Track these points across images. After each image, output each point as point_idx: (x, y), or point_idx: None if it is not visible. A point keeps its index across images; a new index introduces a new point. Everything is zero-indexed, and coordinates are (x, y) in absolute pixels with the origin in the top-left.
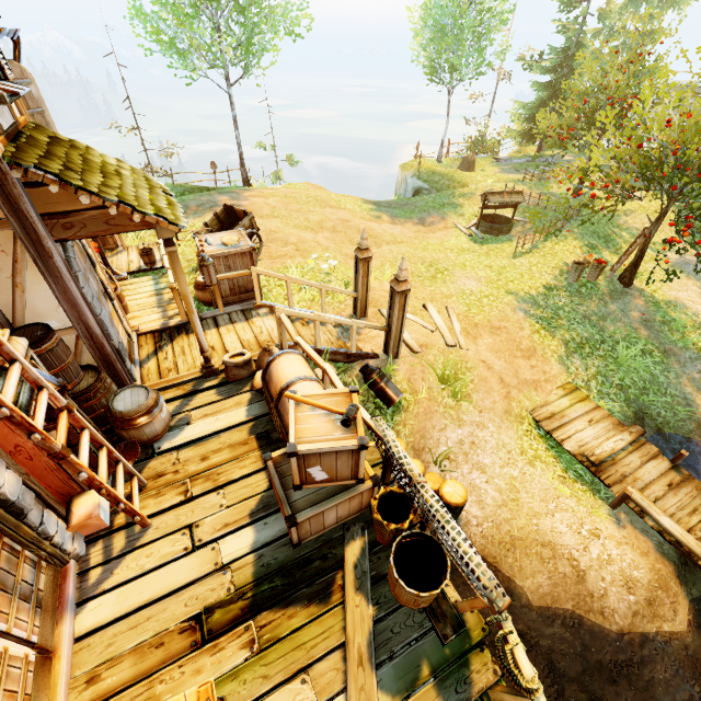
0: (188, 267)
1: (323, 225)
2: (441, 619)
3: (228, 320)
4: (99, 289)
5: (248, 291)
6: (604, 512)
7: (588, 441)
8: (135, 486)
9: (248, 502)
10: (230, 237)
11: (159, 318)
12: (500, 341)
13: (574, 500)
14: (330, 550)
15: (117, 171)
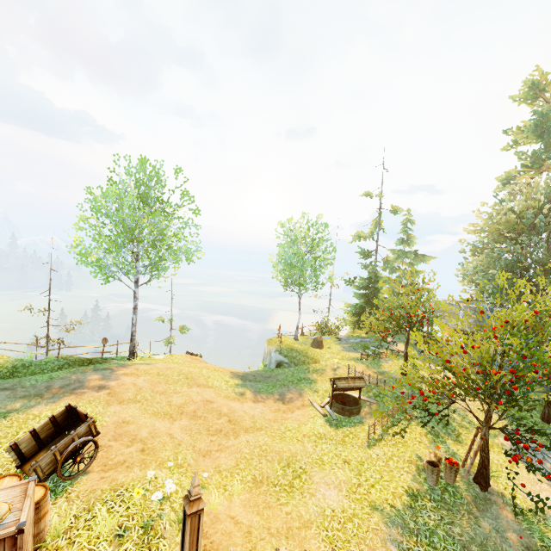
0: None
1: (184, 408)
2: None
3: None
4: None
5: None
6: None
7: None
8: None
9: None
10: None
11: None
12: None
13: None
14: None
15: None
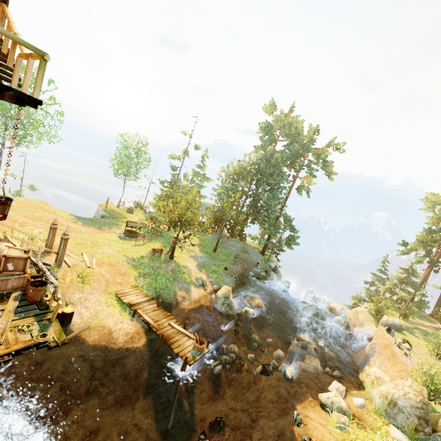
0: None
1: (42, 218)
2: (42, 305)
3: None
4: None
5: None
6: (129, 318)
7: (133, 300)
8: None
9: None
10: None
11: None
12: (112, 269)
13: (120, 315)
14: (6, 294)
15: None
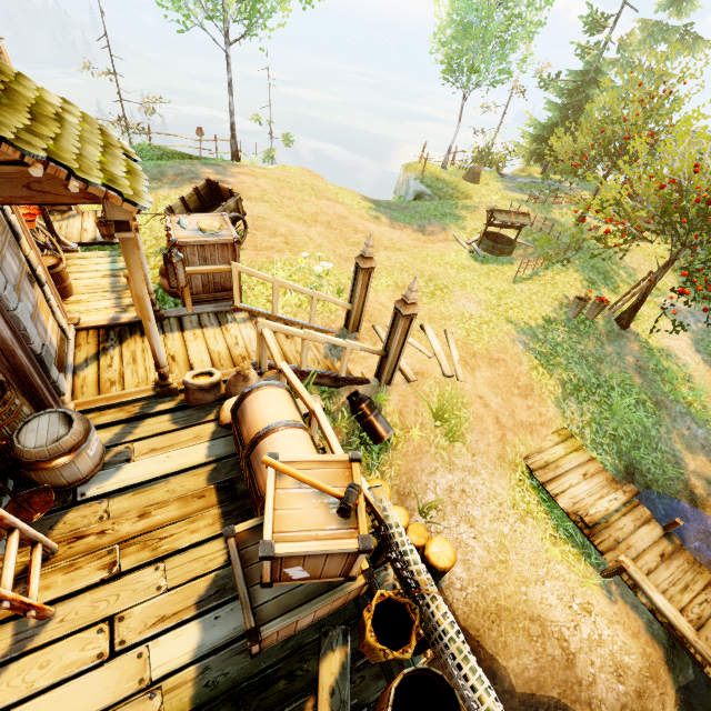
0: (156, 247)
1: (318, 218)
2: None
3: (196, 323)
4: (21, 271)
5: (225, 290)
6: (595, 581)
7: (582, 498)
8: (36, 561)
9: (196, 583)
10: (210, 222)
11: (111, 306)
12: (498, 375)
13: (565, 565)
14: (300, 664)
15: (59, 115)
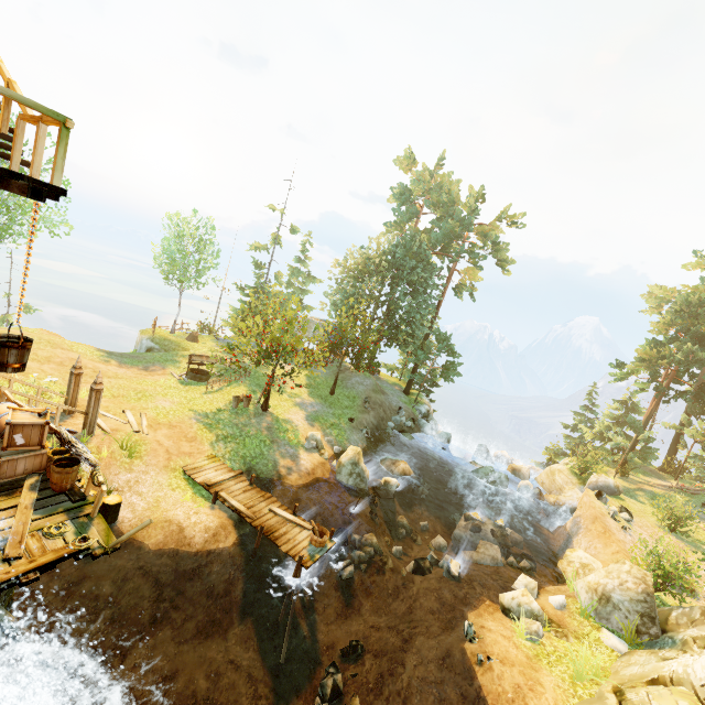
0: None
1: (52, 359)
2: (75, 495)
3: None
4: None
5: None
6: (207, 505)
7: (211, 477)
8: None
9: None
10: None
11: None
12: (174, 432)
13: (193, 503)
14: (17, 482)
15: None
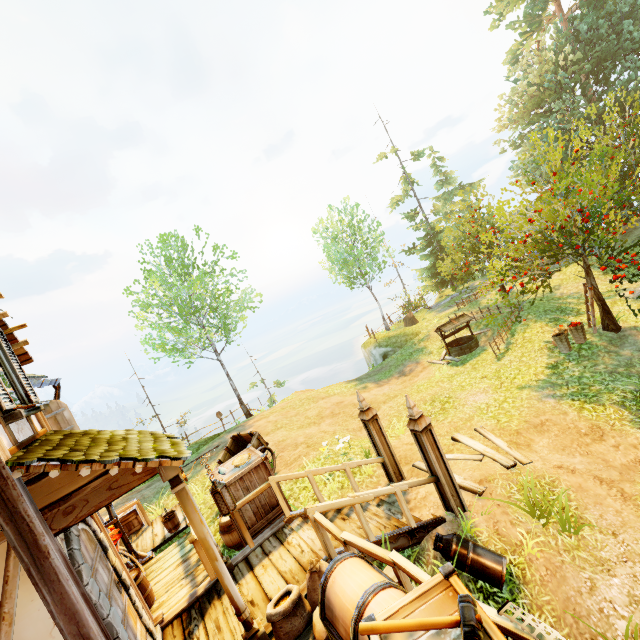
0: (212, 514)
1: (322, 415)
2: None
3: (261, 554)
4: (110, 580)
5: (273, 508)
6: None
7: None
8: None
9: None
10: (240, 457)
11: (188, 591)
12: (555, 436)
13: None
14: None
15: (124, 437)
